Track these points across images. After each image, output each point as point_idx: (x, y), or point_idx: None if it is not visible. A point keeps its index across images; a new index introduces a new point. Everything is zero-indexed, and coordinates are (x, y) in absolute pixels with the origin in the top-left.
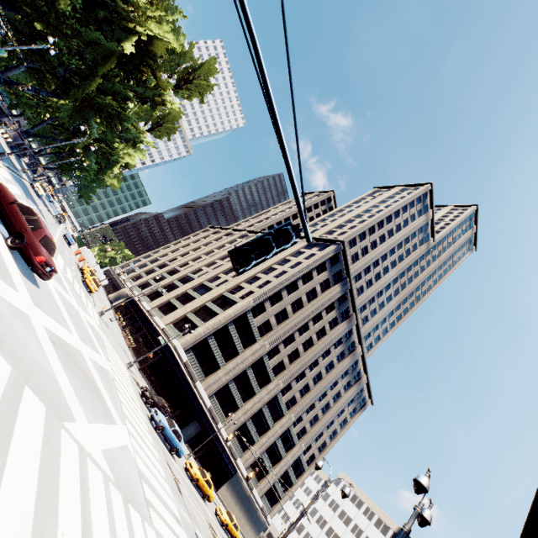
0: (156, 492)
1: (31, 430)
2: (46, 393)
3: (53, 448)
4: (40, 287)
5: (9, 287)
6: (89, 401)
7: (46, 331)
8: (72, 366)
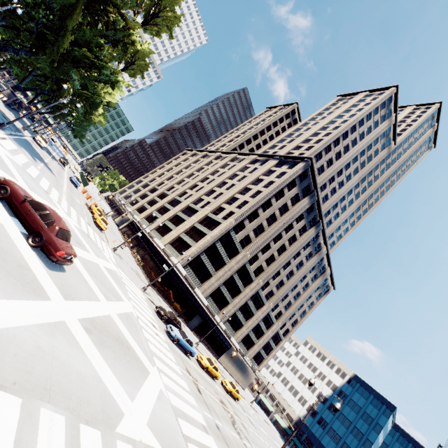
0: (187, 416)
1: None
2: (97, 409)
3: None
4: (66, 269)
5: (42, 301)
6: (127, 371)
7: (81, 323)
8: (108, 343)
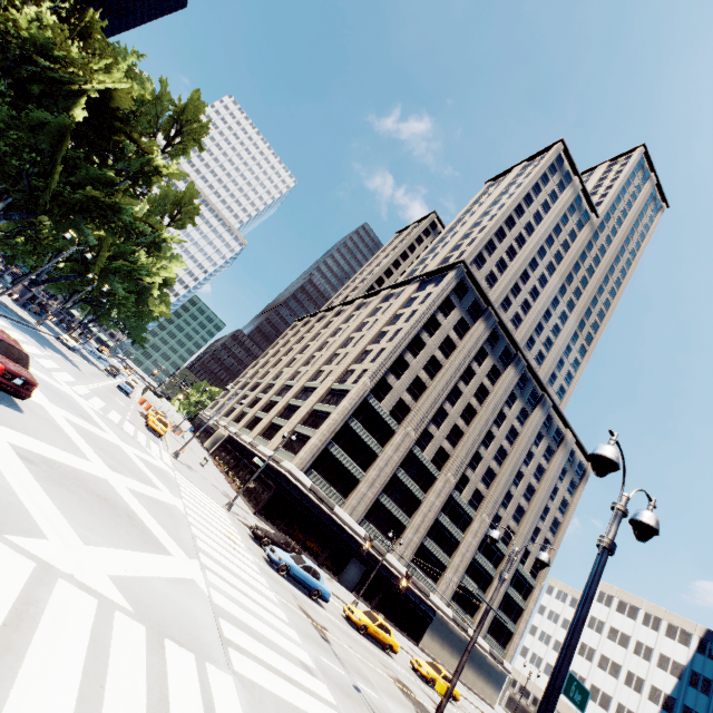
0: (257, 634)
1: None
2: None
3: None
4: (26, 413)
5: None
6: (103, 525)
7: (15, 449)
8: (72, 489)
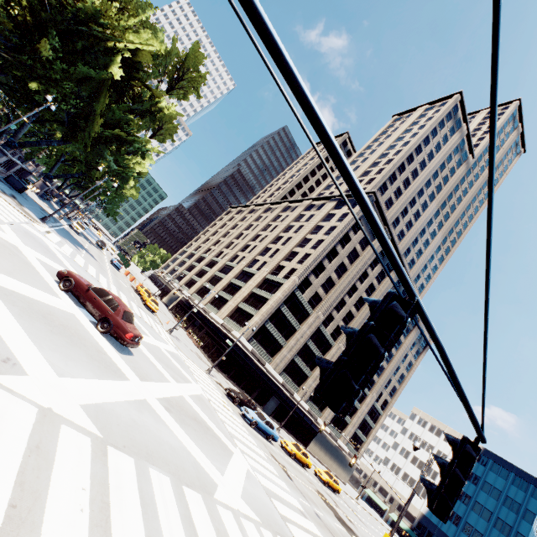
0: (281, 499)
1: (207, 532)
2: (193, 476)
3: (223, 534)
4: (133, 353)
5: (123, 381)
6: (211, 449)
7: (159, 402)
8: (187, 422)
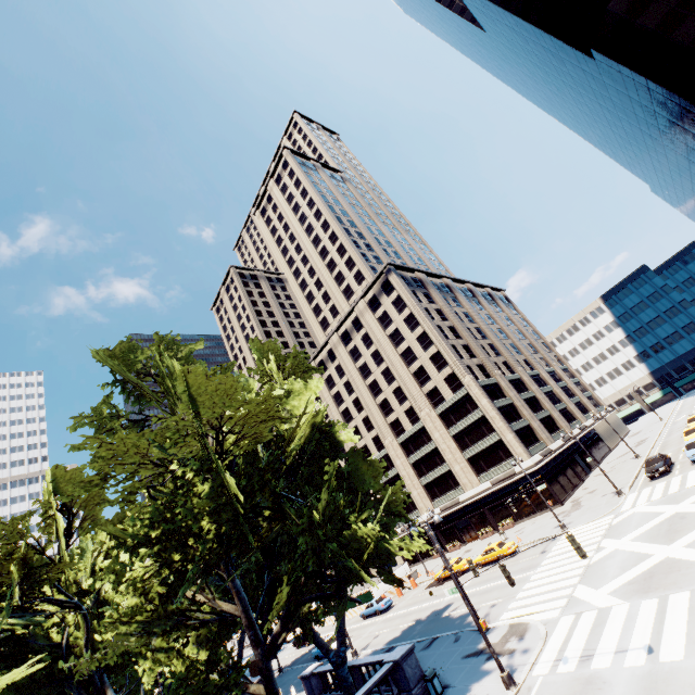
0: None
1: None
2: None
3: None
4: None
5: None
6: None
7: None
8: None
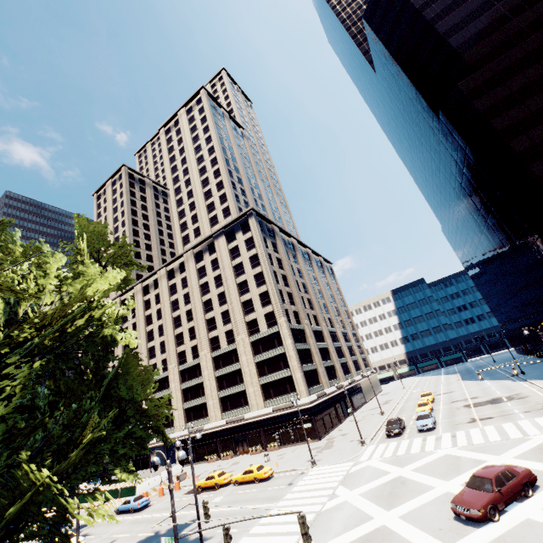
0: None
1: None
2: None
3: None
4: None
5: None
6: None
7: None
8: None
